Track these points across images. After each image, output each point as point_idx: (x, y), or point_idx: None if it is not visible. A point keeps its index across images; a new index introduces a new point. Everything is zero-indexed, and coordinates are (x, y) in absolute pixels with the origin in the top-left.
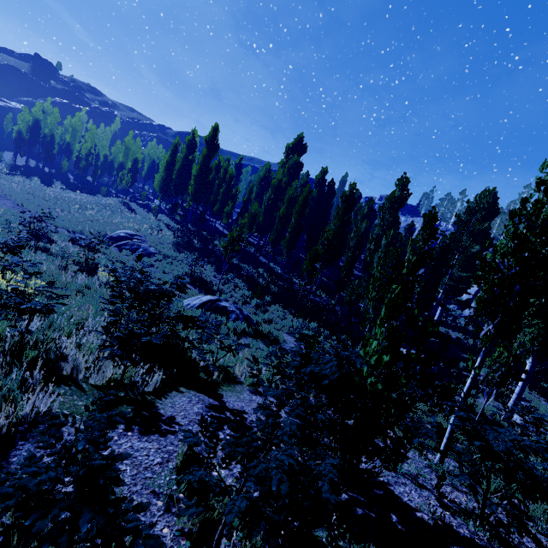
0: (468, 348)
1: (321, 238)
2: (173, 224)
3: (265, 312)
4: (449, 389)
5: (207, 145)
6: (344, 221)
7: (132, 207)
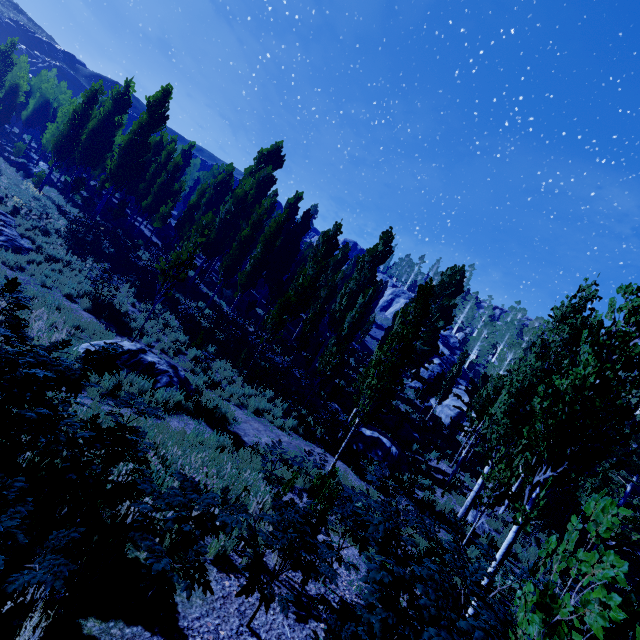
0: (417, 425)
1: (295, 283)
2: (69, 208)
3: (207, 370)
4: None
5: (150, 110)
6: (322, 266)
7: None
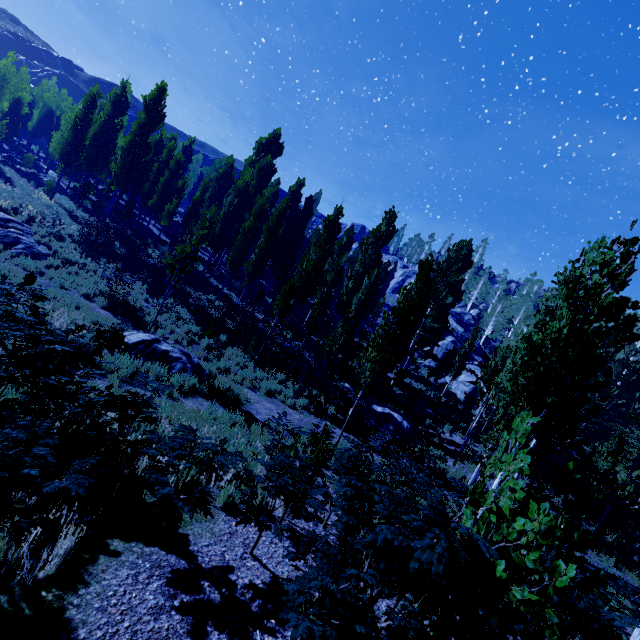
0: (431, 402)
1: (299, 268)
2: (80, 214)
3: (220, 357)
4: (598, 577)
5: (147, 109)
6: (325, 250)
7: (6, 174)
